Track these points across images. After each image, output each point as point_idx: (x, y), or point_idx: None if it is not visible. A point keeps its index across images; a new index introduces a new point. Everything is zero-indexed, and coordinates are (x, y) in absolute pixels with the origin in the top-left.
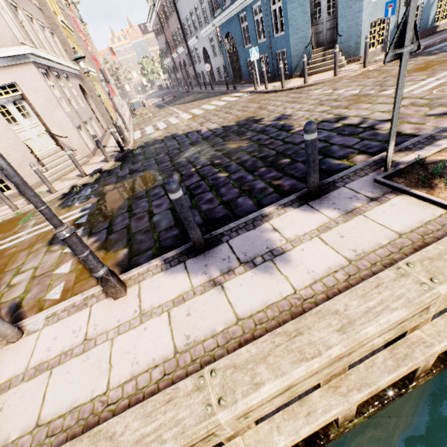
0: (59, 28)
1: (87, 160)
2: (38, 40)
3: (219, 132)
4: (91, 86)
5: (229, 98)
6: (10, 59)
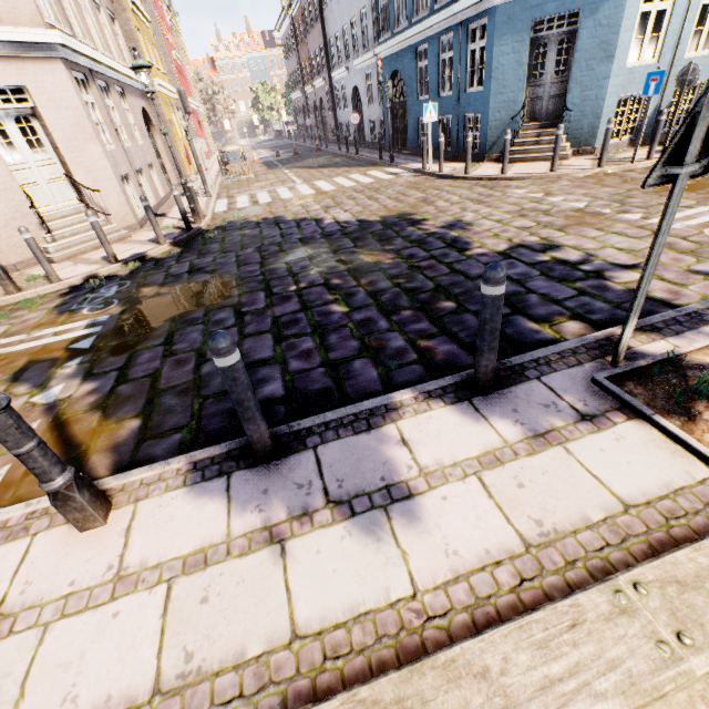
0: (125, 12)
1: (128, 234)
2: (82, 24)
3: (351, 229)
4: (163, 113)
5: (380, 173)
6: (22, 47)
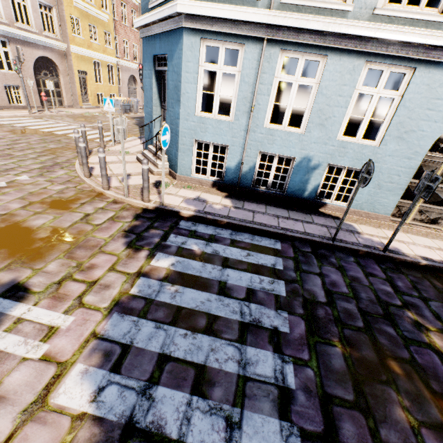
0: (62, 5)
1: None
2: None
3: None
4: (72, 65)
5: None
6: None
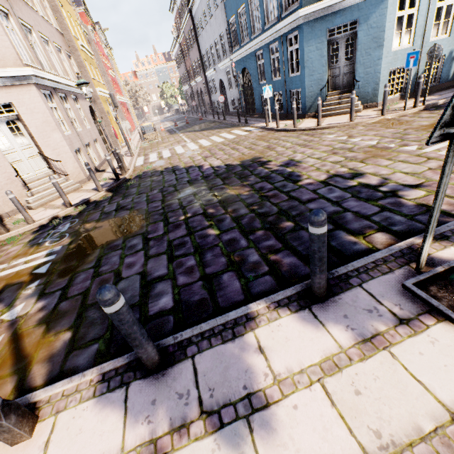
0: (77, 51)
1: (80, 186)
2: (49, 61)
3: (221, 171)
4: (103, 107)
5: (239, 131)
6: (9, 79)
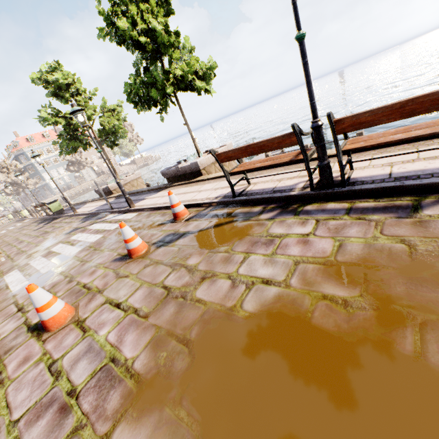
0: None
1: None
2: None
3: None
4: None
5: None
6: None
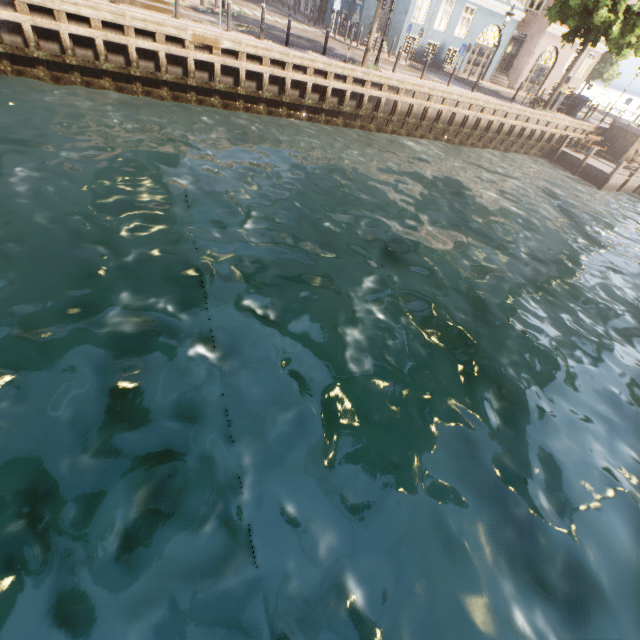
0: None
1: None
2: None
3: (296, 36)
4: None
5: (308, 28)
6: None
